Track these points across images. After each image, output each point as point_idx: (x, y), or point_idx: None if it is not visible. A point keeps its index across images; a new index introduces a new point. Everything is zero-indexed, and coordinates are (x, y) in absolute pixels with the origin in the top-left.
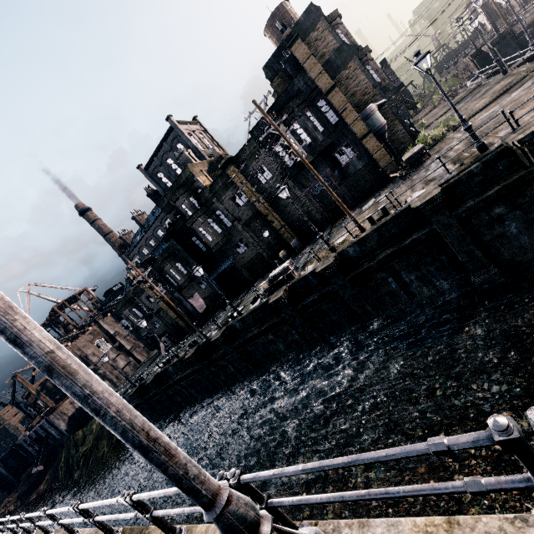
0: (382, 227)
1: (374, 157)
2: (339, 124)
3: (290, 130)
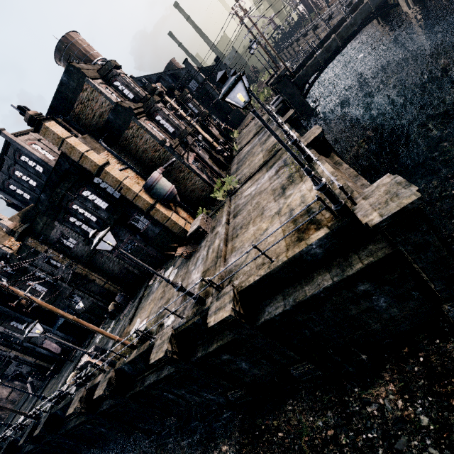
0: (143, 353)
1: (166, 225)
2: (123, 198)
3: (71, 210)
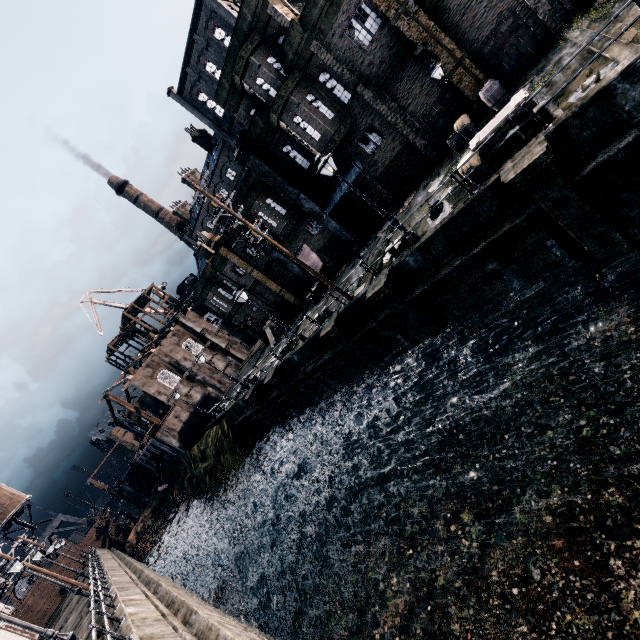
0: None
1: None
2: None
3: None
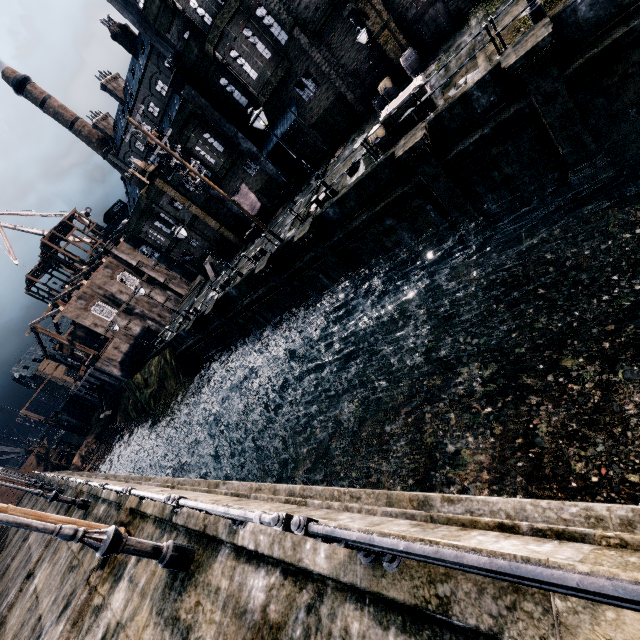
0: None
1: None
2: None
3: None
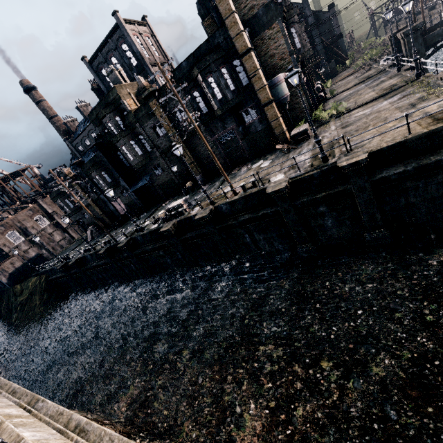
0: (247, 197)
1: (271, 124)
2: (248, 87)
3: (206, 82)
